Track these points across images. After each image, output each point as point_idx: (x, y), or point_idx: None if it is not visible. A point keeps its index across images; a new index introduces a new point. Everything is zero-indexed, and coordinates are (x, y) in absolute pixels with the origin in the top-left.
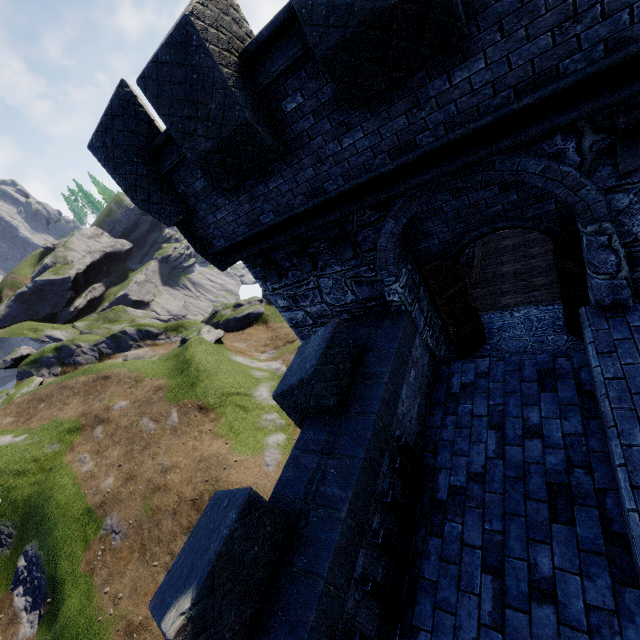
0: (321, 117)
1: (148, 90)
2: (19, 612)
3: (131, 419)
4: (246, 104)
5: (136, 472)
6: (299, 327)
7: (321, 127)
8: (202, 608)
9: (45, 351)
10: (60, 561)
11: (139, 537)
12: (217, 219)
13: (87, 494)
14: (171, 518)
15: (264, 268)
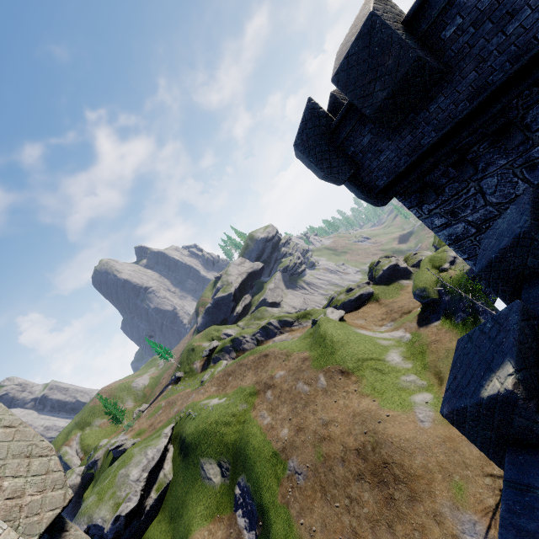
0: (481, 23)
1: (339, 81)
2: (242, 529)
3: (290, 384)
4: (415, 47)
5: (303, 425)
6: (459, 241)
7: (482, 31)
8: (524, 377)
9: (225, 342)
10: (263, 492)
11: (317, 479)
12: (380, 162)
13: (271, 441)
14: (341, 465)
15: (420, 193)
